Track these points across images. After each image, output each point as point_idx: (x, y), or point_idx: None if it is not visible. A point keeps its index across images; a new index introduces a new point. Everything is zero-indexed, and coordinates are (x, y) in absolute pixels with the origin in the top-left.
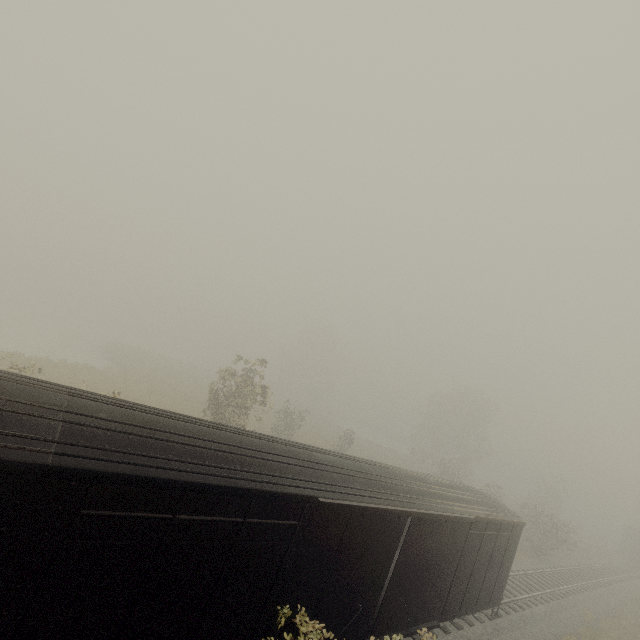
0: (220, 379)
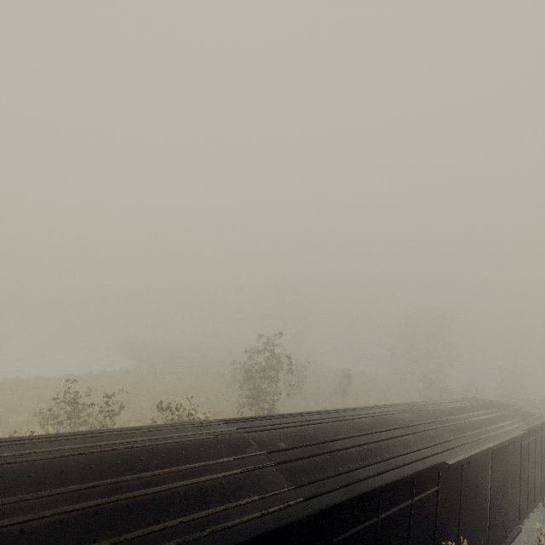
0: (249, 358)
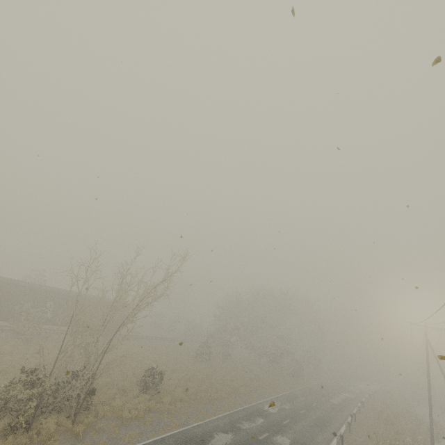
0: (24, 280)
